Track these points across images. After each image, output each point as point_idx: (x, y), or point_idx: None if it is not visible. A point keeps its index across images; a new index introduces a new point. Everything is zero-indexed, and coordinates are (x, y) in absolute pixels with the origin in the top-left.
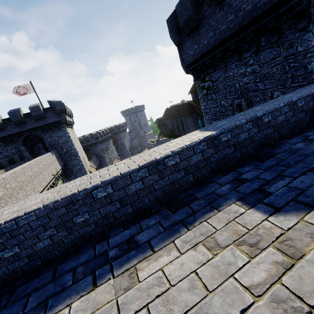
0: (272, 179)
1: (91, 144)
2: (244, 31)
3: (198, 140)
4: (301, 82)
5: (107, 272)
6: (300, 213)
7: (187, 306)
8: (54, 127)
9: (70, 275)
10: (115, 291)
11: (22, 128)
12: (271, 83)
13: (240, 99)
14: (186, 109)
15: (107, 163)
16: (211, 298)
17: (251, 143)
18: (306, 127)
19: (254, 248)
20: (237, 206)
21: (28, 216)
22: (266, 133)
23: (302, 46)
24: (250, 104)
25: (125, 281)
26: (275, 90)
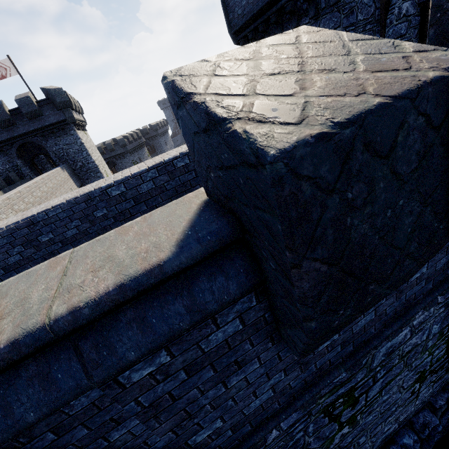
0: None
1: (116, 155)
2: None
3: None
4: None
5: None
6: None
7: None
8: (58, 130)
9: None
10: None
11: (12, 133)
12: None
13: None
14: None
15: None
16: None
17: None
18: None
19: None
20: None
21: (55, 208)
22: None
23: (363, 14)
24: None
25: None
26: None
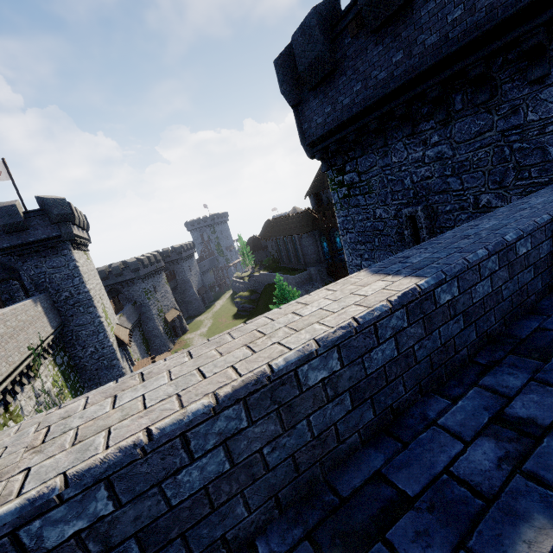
0: None
1: (123, 281)
2: (423, 83)
3: (387, 302)
4: (537, 178)
5: None
6: None
7: None
8: (46, 248)
9: None
10: None
11: None
12: (475, 178)
13: (414, 206)
14: (301, 222)
15: (153, 318)
16: None
17: (497, 307)
18: None
19: None
20: None
21: None
22: (523, 280)
23: (537, 112)
24: (433, 217)
25: None
26: (484, 192)
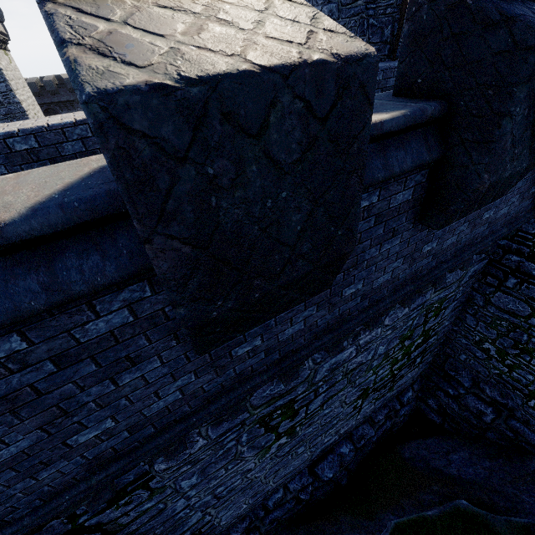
0: None
1: (61, 102)
2: None
3: None
4: None
5: None
6: None
7: None
8: None
9: None
10: None
11: None
12: None
13: None
14: None
15: None
16: None
17: None
18: None
19: None
20: None
21: None
22: None
23: None
24: None
25: None
26: None
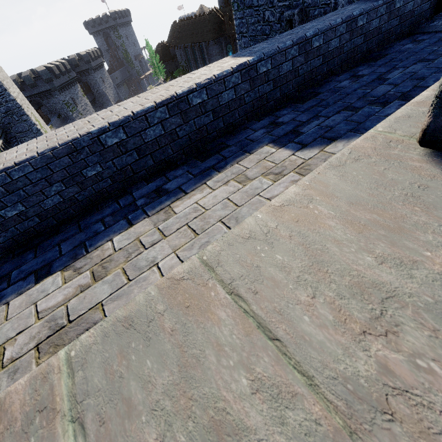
0: (307, 121)
1: (40, 93)
2: None
3: (231, 68)
4: None
5: (140, 215)
6: (322, 147)
7: (221, 218)
8: None
9: (99, 225)
10: (154, 225)
11: None
12: None
13: (293, 9)
14: (208, 26)
15: None
16: (240, 210)
17: (295, 80)
18: (361, 61)
19: (279, 176)
20: (269, 148)
21: (21, 166)
22: (314, 65)
23: None
24: (305, 21)
25: (162, 217)
26: None
